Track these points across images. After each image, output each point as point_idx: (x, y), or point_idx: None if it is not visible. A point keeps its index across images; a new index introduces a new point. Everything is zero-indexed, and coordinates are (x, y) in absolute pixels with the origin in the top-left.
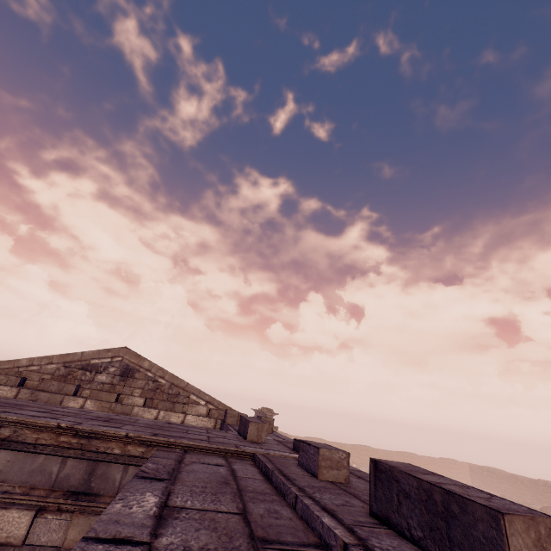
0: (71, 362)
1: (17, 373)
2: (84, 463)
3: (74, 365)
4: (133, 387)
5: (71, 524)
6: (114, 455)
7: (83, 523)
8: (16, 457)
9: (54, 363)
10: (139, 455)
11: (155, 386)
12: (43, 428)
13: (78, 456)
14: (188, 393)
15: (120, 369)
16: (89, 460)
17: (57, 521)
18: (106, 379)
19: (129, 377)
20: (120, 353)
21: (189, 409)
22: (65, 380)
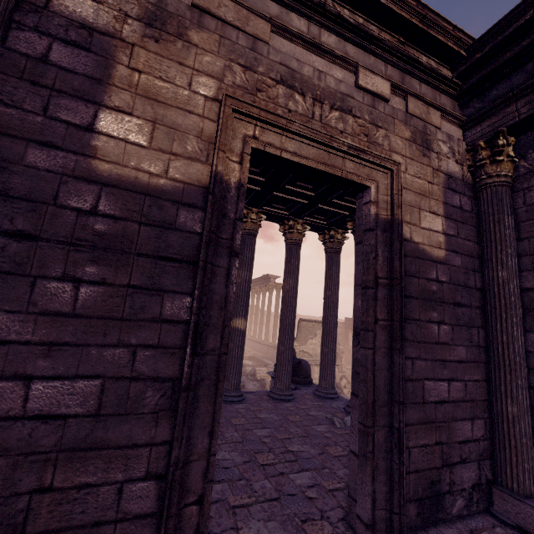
0: None
1: None
2: (397, 72)
3: None
4: None
5: (408, 101)
6: (420, 65)
7: (414, 103)
8: (358, 52)
9: None
10: (436, 68)
11: None
12: (405, 5)
13: (397, 62)
14: None
15: None
16: (400, 70)
17: (397, 99)
18: None
19: None
20: None
21: None
22: None
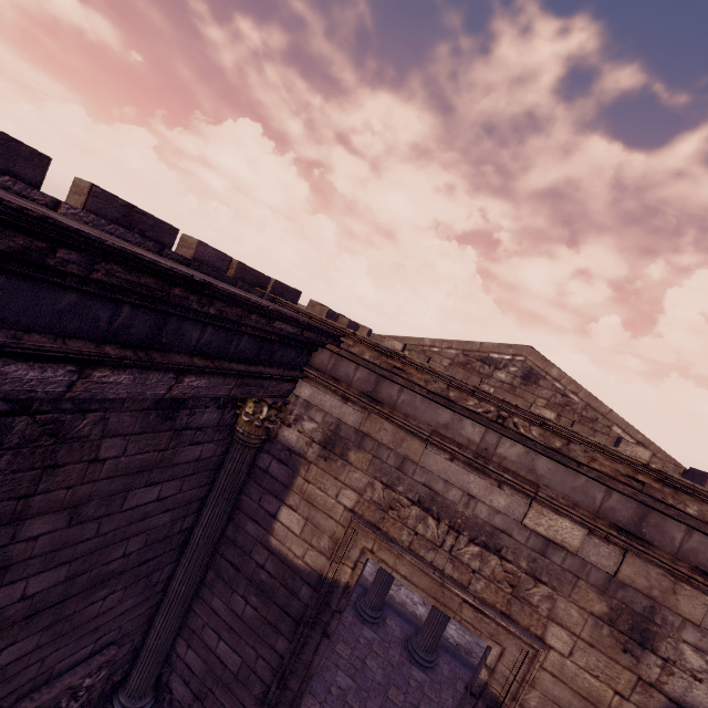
0: (470, 351)
1: (422, 351)
2: (632, 503)
3: (472, 355)
4: (535, 395)
5: (624, 560)
6: (683, 513)
7: (638, 566)
8: (556, 468)
9: (453, 349)
10: None
11: (563, 401)
12: (620, 459)
13: (629, 495)
14: (610, 423)
15: (521, 371)
16: (640, 503)
17: (605, 548)
18: (505, 378)
19: (532, 382)
20: (523, 352)
21: (622, 446)
22: (463, 368)
